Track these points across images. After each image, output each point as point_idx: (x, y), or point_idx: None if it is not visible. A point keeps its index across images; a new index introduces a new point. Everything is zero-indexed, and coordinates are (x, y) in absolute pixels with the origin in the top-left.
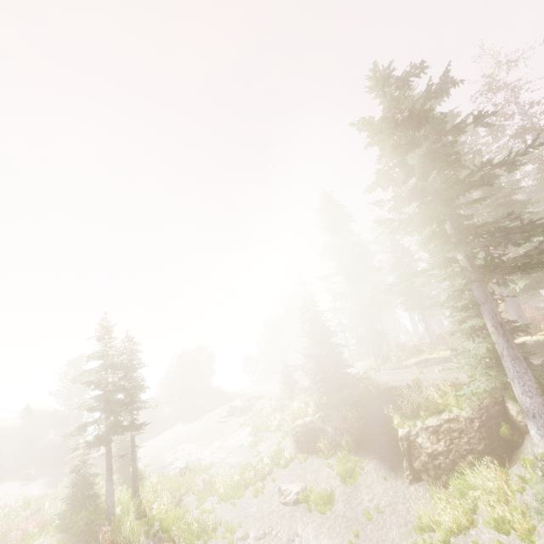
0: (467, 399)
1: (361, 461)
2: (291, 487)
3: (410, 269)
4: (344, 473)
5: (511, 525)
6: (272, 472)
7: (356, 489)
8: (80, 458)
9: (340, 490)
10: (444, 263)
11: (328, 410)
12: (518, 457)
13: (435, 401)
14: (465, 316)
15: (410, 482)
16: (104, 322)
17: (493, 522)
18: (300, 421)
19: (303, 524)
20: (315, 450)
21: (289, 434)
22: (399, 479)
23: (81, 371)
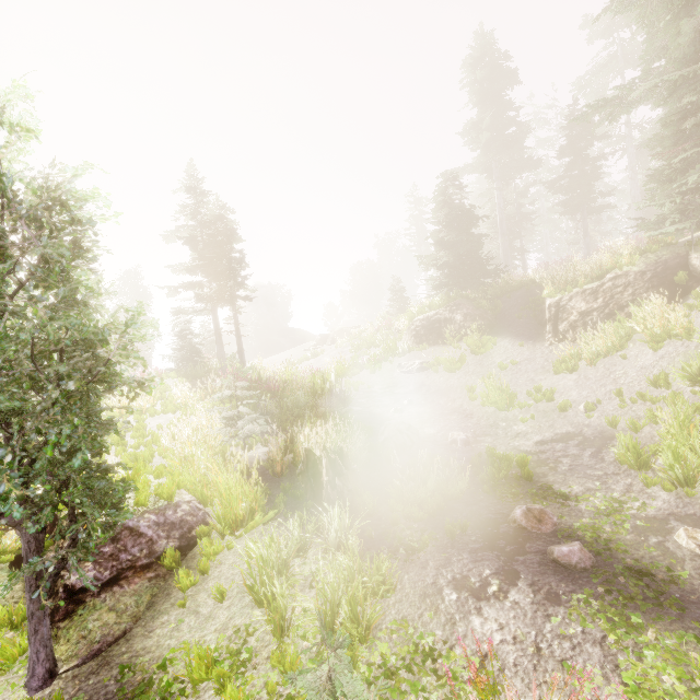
0: (643, 257)
1: (494, 338)
2: (413, 361)
3: (585, 156)
4: (477, 342)
5: (668, 335)
6: (387, 360)
7: (487, 357)
8: (183, 325)
9: (469, 358)
10: (688, 51)
11: (459, 300)
12: (687, 299)
13: (600, 267)
14: (680, 146)
15: (550, 343)
16: (190, 173)
17: (648, 337)
18: (421, 316)
19: (430, 380)
20: (437, 341)
21: (403, 337)
22: (538, 344)
23: (138, 288)
